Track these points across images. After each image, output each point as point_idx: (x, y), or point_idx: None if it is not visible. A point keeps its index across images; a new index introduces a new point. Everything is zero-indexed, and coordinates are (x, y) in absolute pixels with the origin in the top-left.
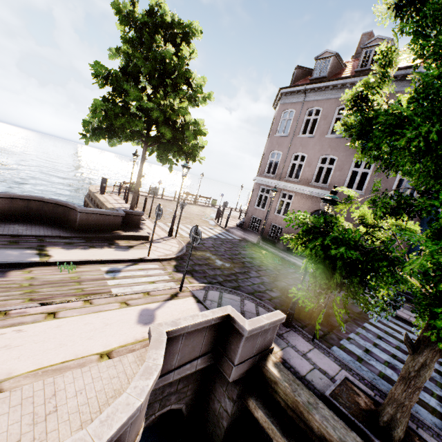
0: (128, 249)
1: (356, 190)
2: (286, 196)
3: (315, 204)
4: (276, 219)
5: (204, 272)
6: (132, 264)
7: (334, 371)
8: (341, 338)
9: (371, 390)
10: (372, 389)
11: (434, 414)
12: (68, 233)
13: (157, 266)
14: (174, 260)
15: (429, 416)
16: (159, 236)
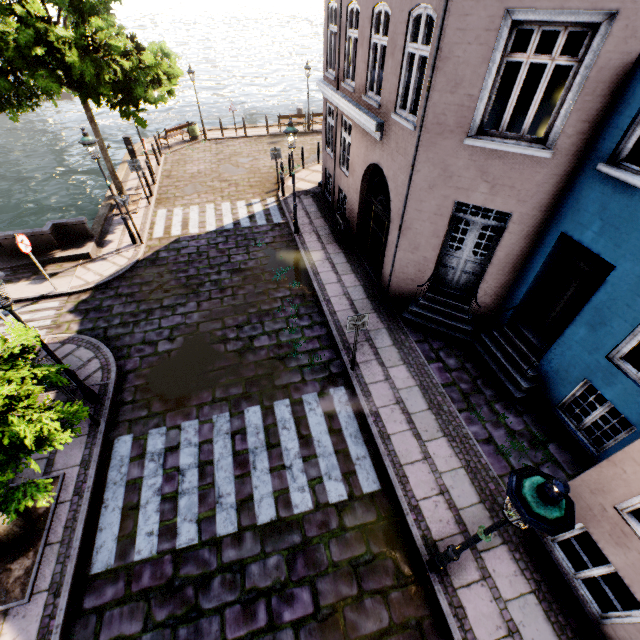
0: (46, 280)
1: (409, 115)
2: (347, 128)
3: (368, 151)
4: (341, 178)
5: (109, 310)
6: (32, 303)
7: (64, 466)
8: (161, 426)
9: (73, 495)
10: (78, 494)
11: (120, 538)
12: (3, 263)
13: (57, 305)
14: (91, 291)
15: (111, 538)
16: (118, 246)
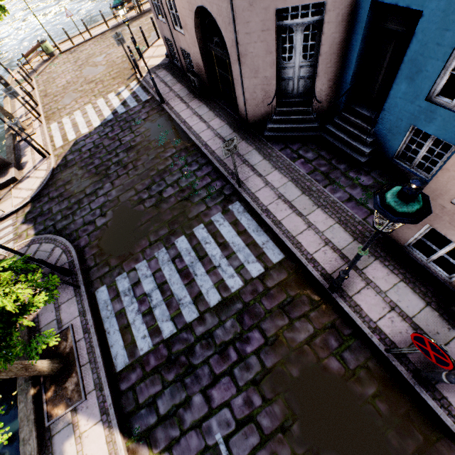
0: None
1: None
2: None
3: None
4: (179, 39)
5: (50, 212)
6: None
7: (69, 320)
8: (122, 273)
9: (84, 334)
10: (86, 332)
11: (126, 347)
12: None
13: (11, 222)
14: (30, 204)
15: (120, 348)
16: (33, 164)
